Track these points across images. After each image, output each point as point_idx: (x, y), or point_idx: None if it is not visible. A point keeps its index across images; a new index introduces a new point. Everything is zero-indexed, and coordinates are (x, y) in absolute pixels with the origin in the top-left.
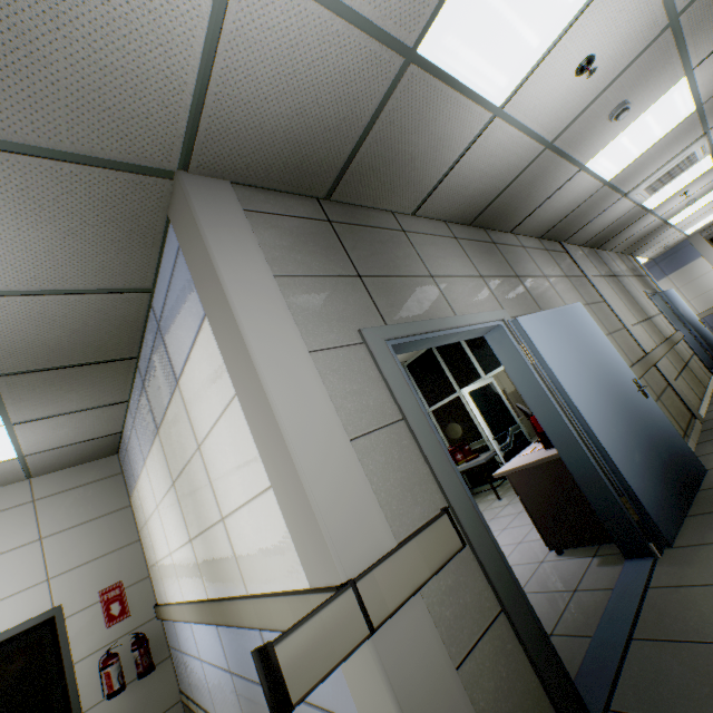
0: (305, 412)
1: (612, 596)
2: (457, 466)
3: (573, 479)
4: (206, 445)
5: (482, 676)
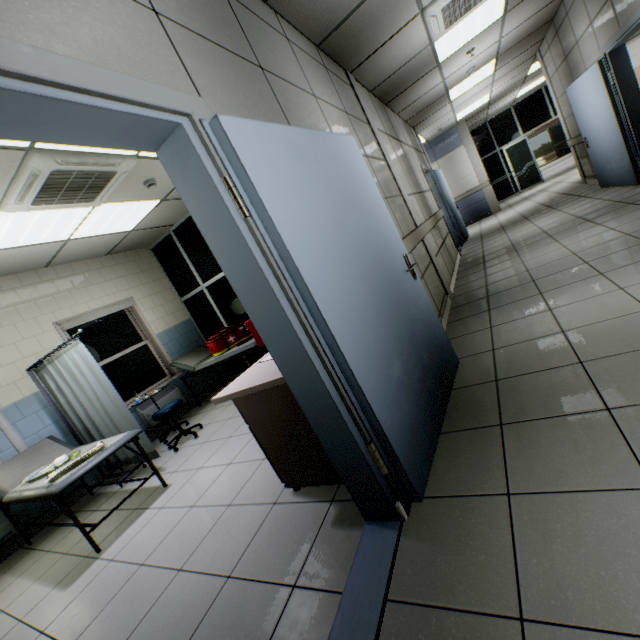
0: None
1: (335, 628)
2: (229, 350)
3: None
4: None
5: None
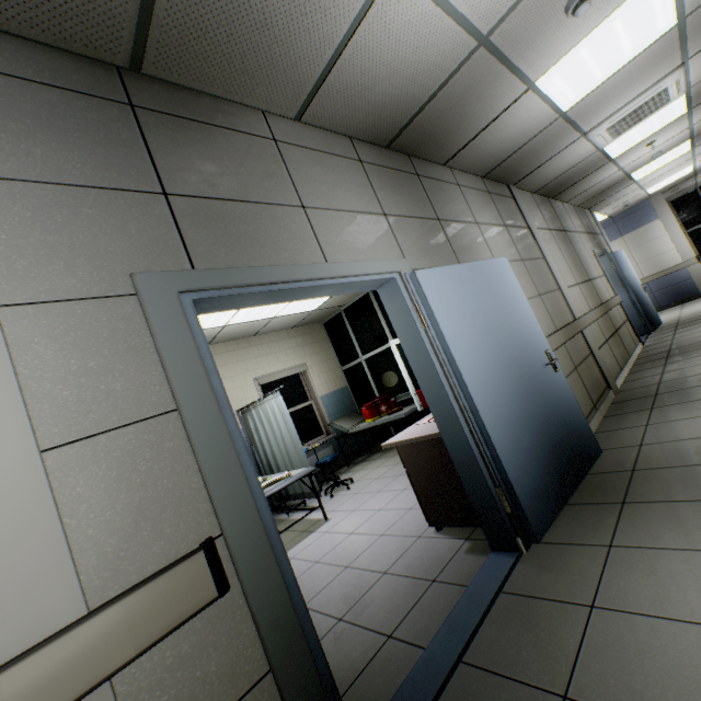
0: None
1: (462, 598)
2: (380, 417)
3: None
4: None
5: None
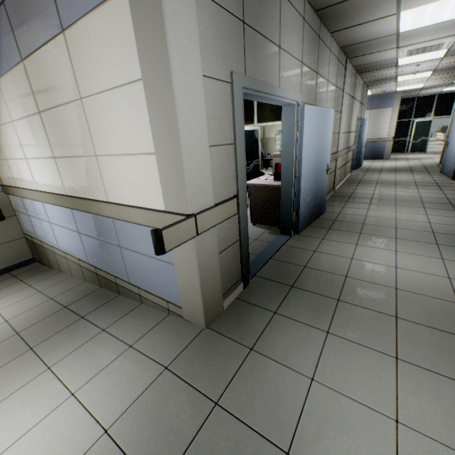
0: (192, 120)
1: (270, 245)
2: None
3: (278, 198)
4: (91, 101)
5: (225, 258)
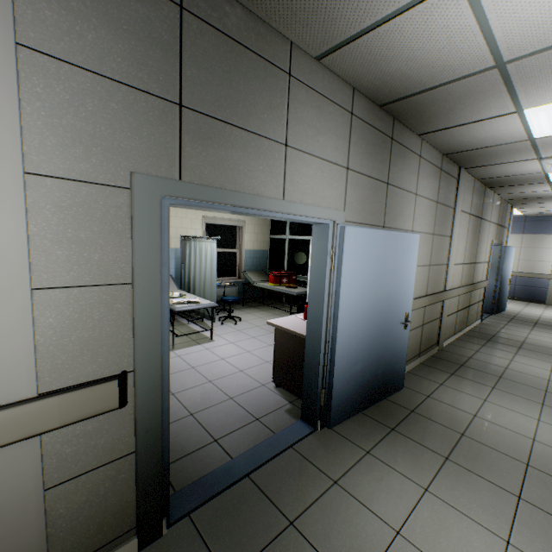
0: None
1: (267, 440)
2: (279, 286)
3: None
4: None
5: (77, 493)
